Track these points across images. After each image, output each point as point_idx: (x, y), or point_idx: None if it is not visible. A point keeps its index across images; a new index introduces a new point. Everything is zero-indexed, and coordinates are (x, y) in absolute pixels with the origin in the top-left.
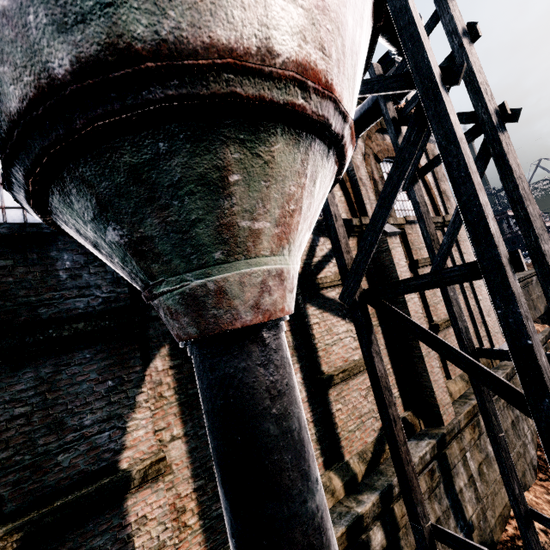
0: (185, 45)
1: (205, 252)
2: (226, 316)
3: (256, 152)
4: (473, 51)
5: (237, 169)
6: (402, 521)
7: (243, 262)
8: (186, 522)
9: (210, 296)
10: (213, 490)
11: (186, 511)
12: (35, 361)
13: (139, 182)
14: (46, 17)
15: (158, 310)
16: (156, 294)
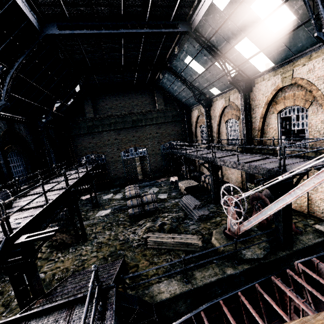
0: None
1: None
2: None
3: None
4: None
5: None
6: None
7: None
8: None
9: None
10: None
11: None
12: None
13: None
14: None
15: None
16: None
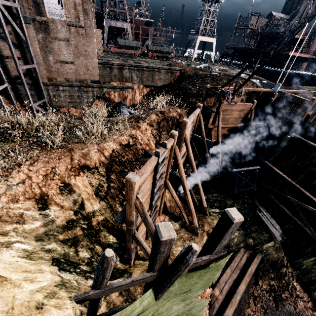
0: None
1: None
2: None
3: None
4: None
5: None
6: (18, 88)
7: None
8: None
9: None
10: None
11: None
12: None
13: None
14: None
15: None
16: None
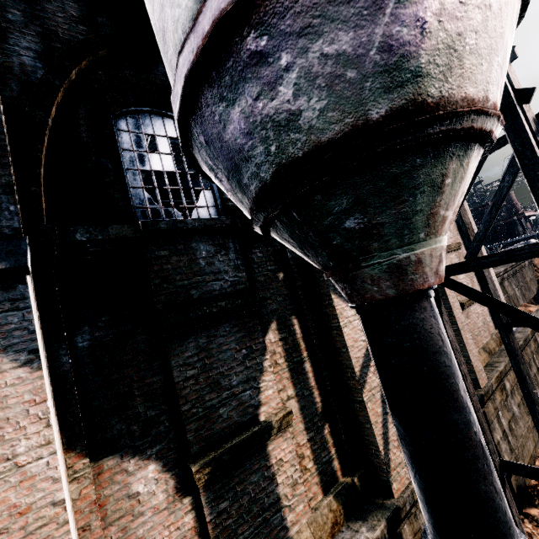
0: (452, 99)
1: (415, 233)
2: (420, 280)
3: (462, 163)
4: (511, 69)
5: (451, 175)
6: None
7: (433, 240)
8: (305, 466)
9: (411, 265)
10: (320, 440)
11: (304, 457)
12: (194, 333)
13: (394, 185)
14: (380, 84)
15: (354, 279)
16: (364, 266)
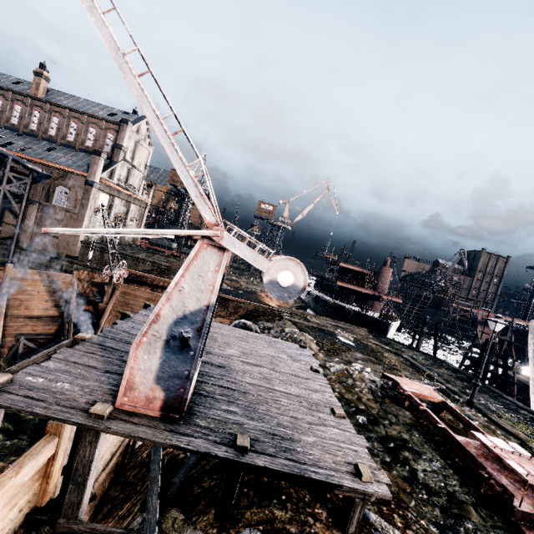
0: None
1: None
2: None
3: None
4: (5, 175)
5: None
6: None
7: None
8: None
9: None
10: None
11: None
12: None
13: None
14: None
15: None
16: None
